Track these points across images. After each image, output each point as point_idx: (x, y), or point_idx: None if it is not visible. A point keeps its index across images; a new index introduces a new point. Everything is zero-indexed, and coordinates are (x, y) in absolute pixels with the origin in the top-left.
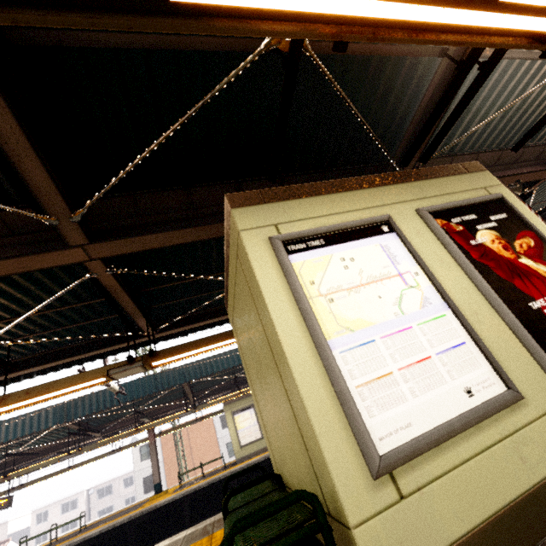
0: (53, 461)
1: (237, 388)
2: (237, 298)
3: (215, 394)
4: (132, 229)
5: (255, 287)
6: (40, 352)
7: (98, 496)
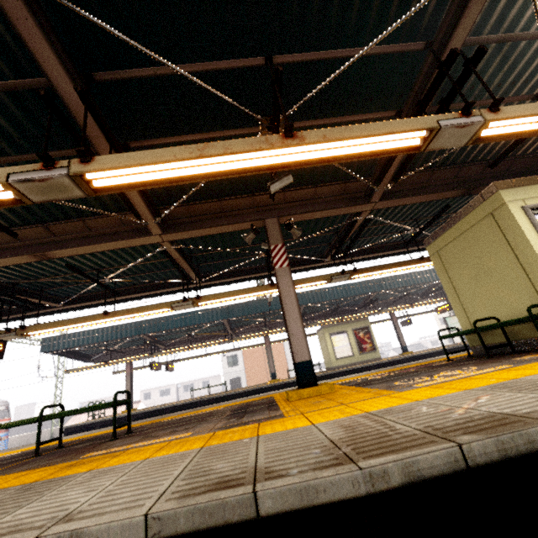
0: (215, 343)
1: (337, 316)
2: (467, 236)
3: (313, 320)
4: (392, 193)
5: (514, 229)
6: (262, 265)
7: (184, 390)
